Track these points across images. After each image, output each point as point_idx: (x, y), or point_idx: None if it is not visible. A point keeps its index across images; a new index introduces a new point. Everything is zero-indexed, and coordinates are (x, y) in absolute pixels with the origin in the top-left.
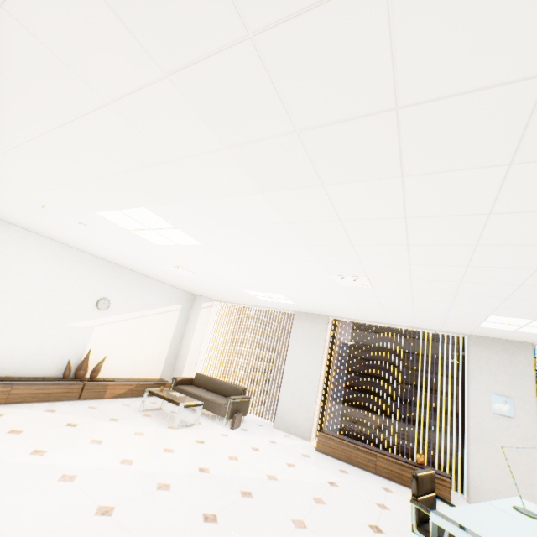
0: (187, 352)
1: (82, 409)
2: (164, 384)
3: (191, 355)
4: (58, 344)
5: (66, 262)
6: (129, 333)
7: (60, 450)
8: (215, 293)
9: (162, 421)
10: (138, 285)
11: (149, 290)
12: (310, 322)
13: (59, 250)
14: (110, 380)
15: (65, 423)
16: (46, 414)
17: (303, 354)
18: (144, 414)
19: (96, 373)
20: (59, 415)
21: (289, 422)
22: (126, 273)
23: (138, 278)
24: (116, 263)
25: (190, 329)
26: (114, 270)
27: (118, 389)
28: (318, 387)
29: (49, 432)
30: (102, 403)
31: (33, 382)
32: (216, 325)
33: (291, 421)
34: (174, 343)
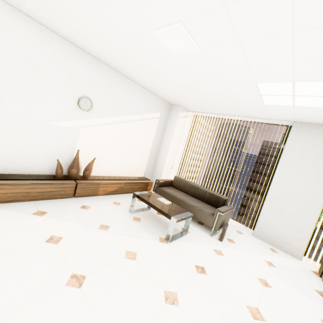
0: (165, 157)
1: (74, 211)
2: (147, 183)
3: (168, 160)
4: (44, 143)
5: (29, 41)
6: (115, 137)
7: (9, 319)
8: (198, 98)
9: (151, 229)
10: (118, 87)
11: (130, 94)
12: (319, 135)
13: (15, 20)
14: (101, 179)
15: (47, 236)
16: (32, 219)
17: (301, 171)
18: (134, 218)
19: (88, 173)
20: (45, 221)
21: (273, 236)
22: (105, 70)
23: (117, 78)
24: (91, 51)
25: (167, 137)
26: (91, 64)
27: (109, 187)
28: (321, 210)
29: (16, 259)
30: (95, 201)
31: (22, 181)
32: (189, 134)
33: (276, 235)
34: (154, 149)
